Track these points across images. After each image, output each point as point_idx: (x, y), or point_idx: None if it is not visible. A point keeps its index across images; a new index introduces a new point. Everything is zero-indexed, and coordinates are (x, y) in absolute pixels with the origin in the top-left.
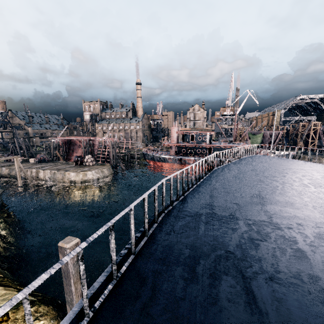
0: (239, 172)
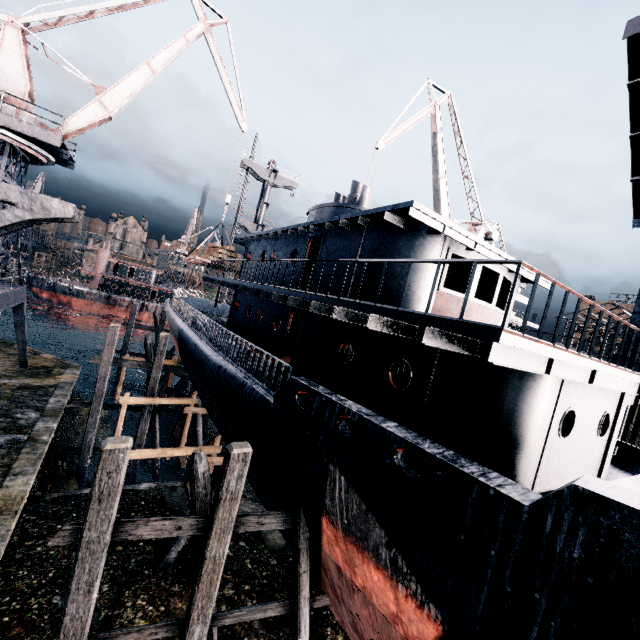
0: (191, 299)
